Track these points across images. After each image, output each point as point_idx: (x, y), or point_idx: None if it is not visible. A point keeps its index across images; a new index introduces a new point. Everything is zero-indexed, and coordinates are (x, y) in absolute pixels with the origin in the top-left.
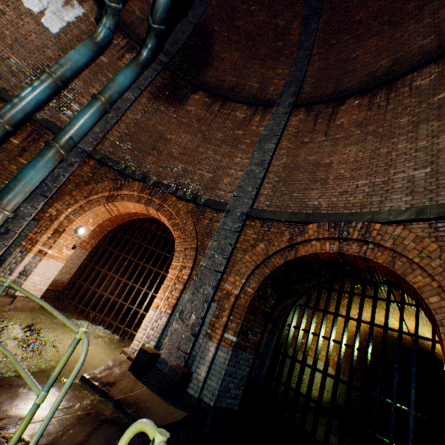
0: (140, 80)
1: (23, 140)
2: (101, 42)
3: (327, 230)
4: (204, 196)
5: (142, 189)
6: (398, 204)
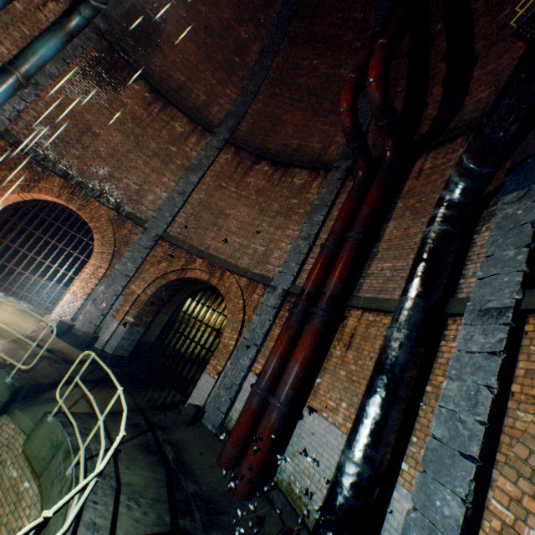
0: (68, 49)
1: None
2: None
3: (206, 266)
4: (128, 207)
5: (63, 186)
6: (244, 263)
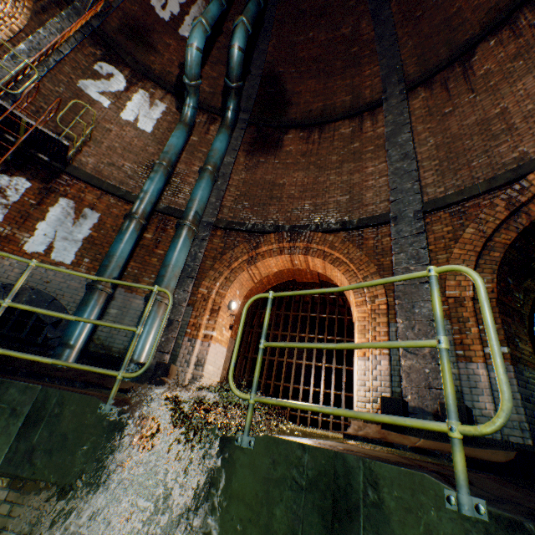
0: (232, 142)
1: (154, 232)
2: (190, 122)
3: None
4: (352, 219)
5: (279, 239)
6: None
